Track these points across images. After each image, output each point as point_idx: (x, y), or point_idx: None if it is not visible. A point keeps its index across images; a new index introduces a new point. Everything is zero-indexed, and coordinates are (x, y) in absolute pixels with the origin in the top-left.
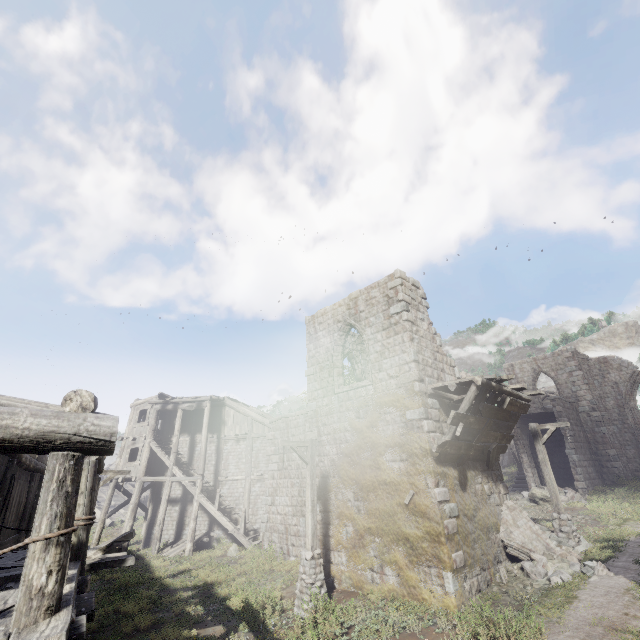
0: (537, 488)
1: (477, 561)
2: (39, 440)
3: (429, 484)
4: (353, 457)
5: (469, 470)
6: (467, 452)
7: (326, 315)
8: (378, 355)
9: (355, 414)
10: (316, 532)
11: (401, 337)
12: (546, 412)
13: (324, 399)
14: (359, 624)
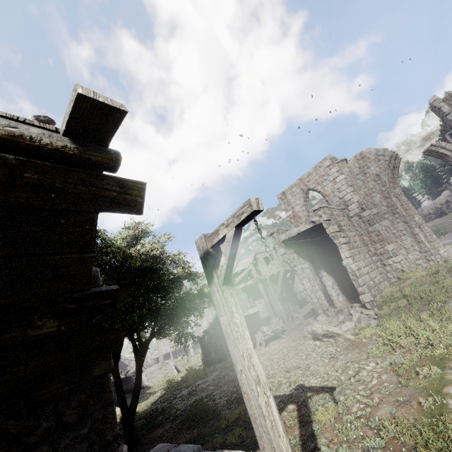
0: (323, 316)
1: None
2: None
3: None
4: None
5: None
6: None
7: None
8: None
9: None
10: None
11: None
12: (316, 226)
13: None
14: None
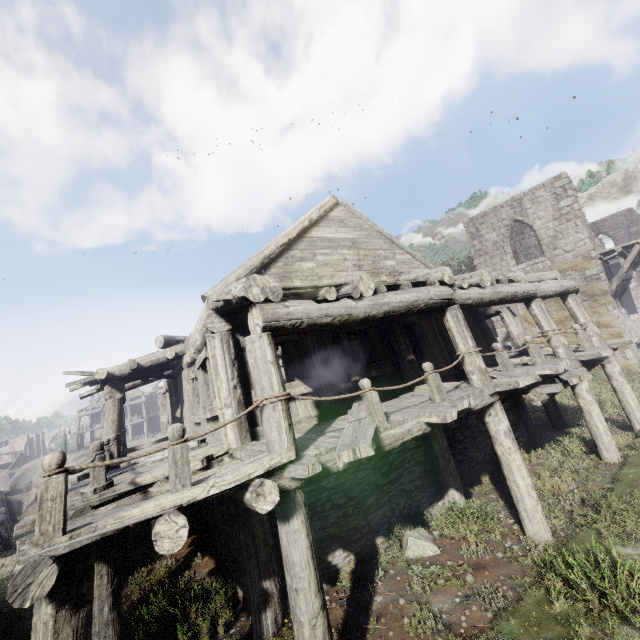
0: None
1: (632, 346)
2: (569, 290)
3: (609, 309)
4: None
5: (617, 301)
6: (621, 289)
7: (487, 216)
8: (552, 239)
9: None
10: None
11: (574, 223)
12: (612, 264)
13: None
14: None
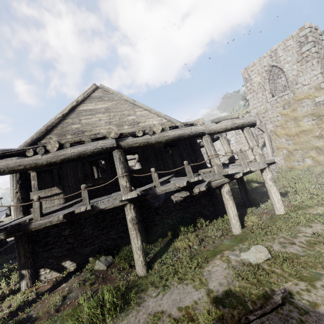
0: None
1: None
2: (242, 125)
3: None
4: (283, 126)
5: None
6: None
7: (255, 65)
8: (295, 77)
9: (282, 108)
10: (272, 154)
11: (311, 63)
12: None
13: (261, 107)
14: (302, 173)
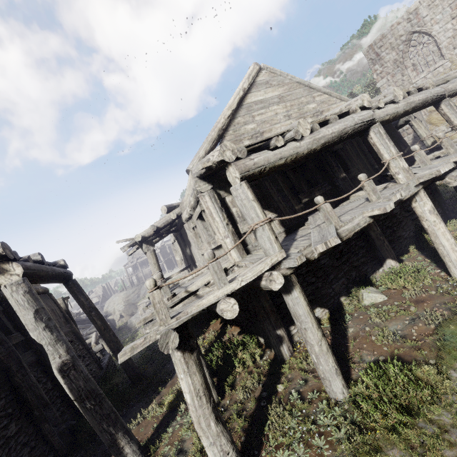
0: None
1: None
2: None
3: None
4: None
5: None
6: None
7: (385, 38)
8: (451, 39)
9: None
10: None
11: None
12: None
13: None
14: None
